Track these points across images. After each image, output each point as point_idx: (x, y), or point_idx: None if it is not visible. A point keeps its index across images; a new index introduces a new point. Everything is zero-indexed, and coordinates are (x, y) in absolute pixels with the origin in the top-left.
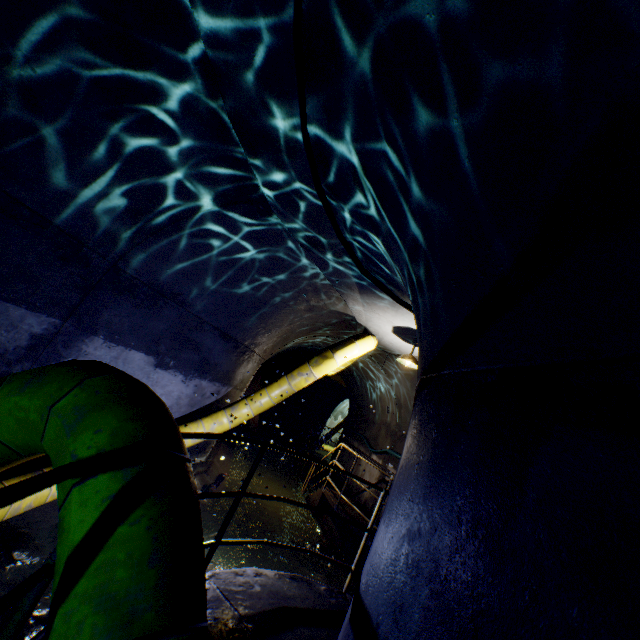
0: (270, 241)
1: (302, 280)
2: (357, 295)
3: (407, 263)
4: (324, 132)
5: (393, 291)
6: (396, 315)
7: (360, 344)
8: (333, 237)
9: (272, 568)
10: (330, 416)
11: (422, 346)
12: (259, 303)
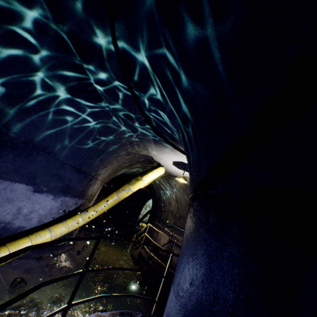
0: (102, 115)
1: (122, 138)
2: (153, 145)
3: (180, 123)
4: (127, 43)
5: (172, 142)
6: (174, 155)
7: (156, 171)
8: (137, 112)
9: (112, 301)
10: (143, 208)
11: (192, 174)
12: (98, 151)
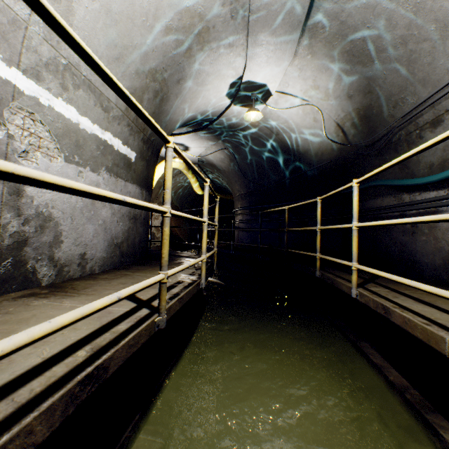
0: None
1: None
2: None
3: None
4: None
5: None
6: None
7: (160, 165)
8: None
9: None
10: None
11: None
12: None
